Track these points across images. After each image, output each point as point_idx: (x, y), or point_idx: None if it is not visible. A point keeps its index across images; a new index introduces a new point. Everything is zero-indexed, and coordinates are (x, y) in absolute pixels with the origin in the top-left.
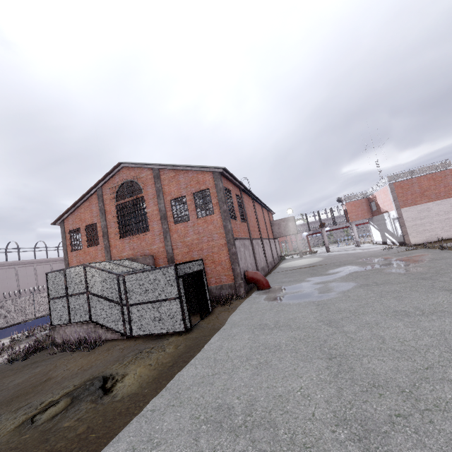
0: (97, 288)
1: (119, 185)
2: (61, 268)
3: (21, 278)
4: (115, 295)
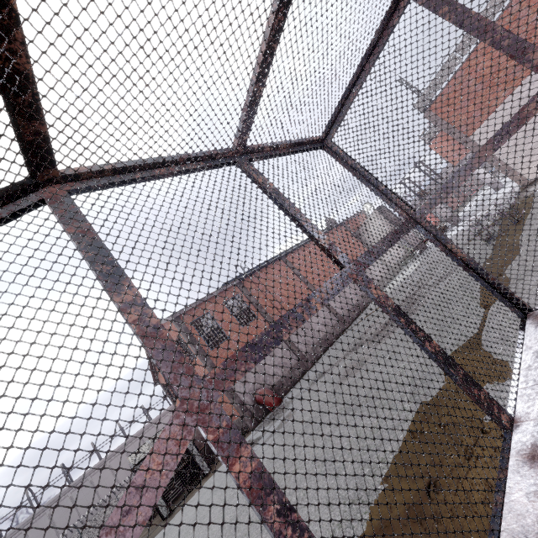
0: None
1: None
2: None
3: None
4: None
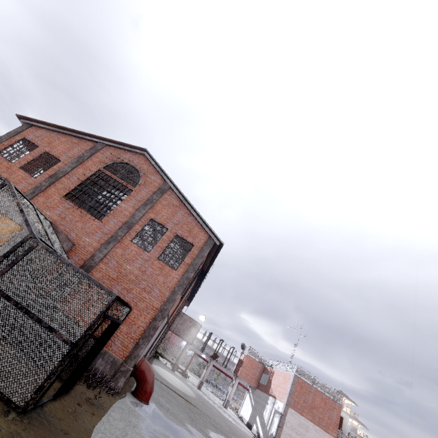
0: None
1: (123, 161)
2: None
3: None
4: None
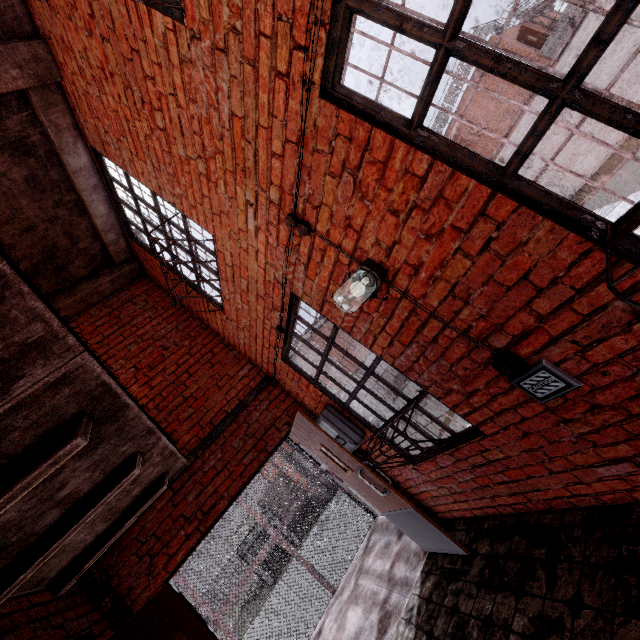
0: None
1: None
2: None
3: None
4: None
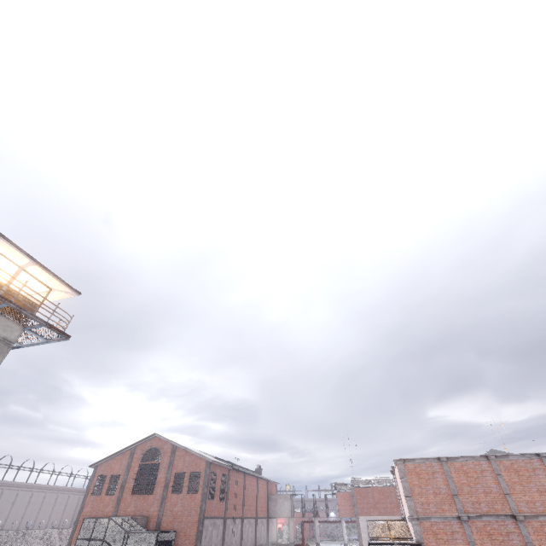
0: (110, 538)
1: (148, 449)
2: (51, 499)
3: (16, 504)
4: (119, 545)
